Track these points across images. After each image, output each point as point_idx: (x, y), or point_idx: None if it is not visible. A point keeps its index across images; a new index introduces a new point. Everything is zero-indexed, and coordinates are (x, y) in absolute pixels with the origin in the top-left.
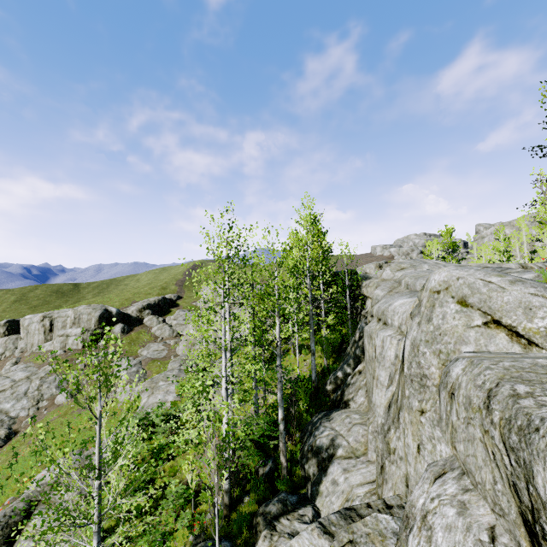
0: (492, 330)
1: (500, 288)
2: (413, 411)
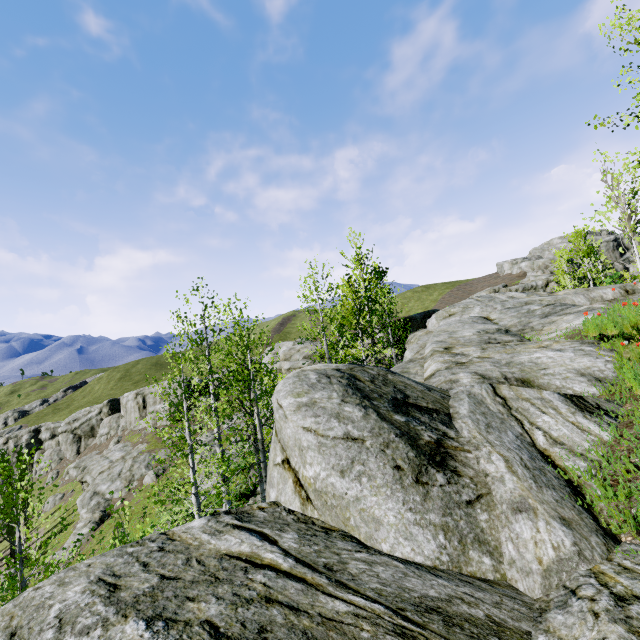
0: (286, 472)
1: (284, 416)
2: None
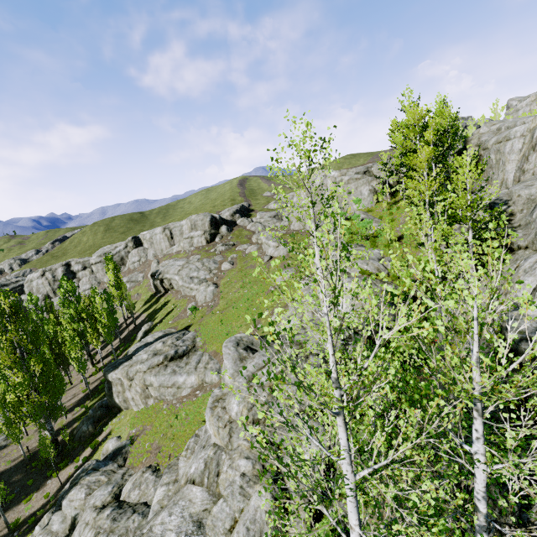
0: None
1: None
2: None
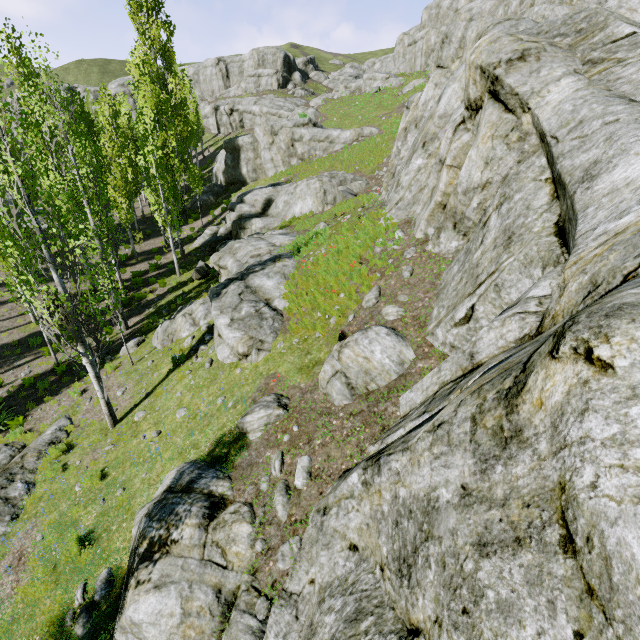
0: None
1: None
2: None
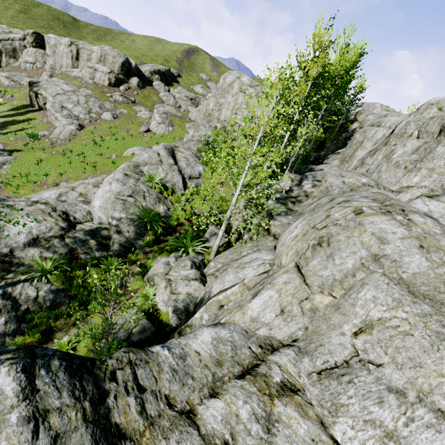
0: None
1: None
2: (390, 146)
